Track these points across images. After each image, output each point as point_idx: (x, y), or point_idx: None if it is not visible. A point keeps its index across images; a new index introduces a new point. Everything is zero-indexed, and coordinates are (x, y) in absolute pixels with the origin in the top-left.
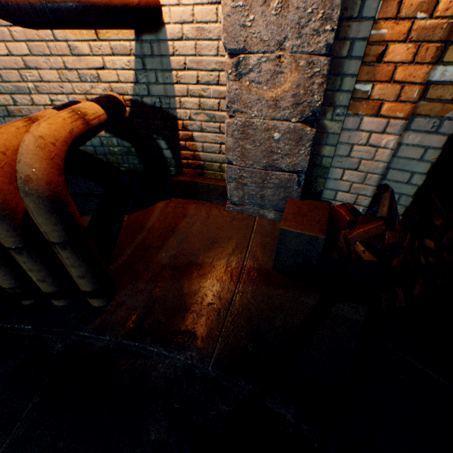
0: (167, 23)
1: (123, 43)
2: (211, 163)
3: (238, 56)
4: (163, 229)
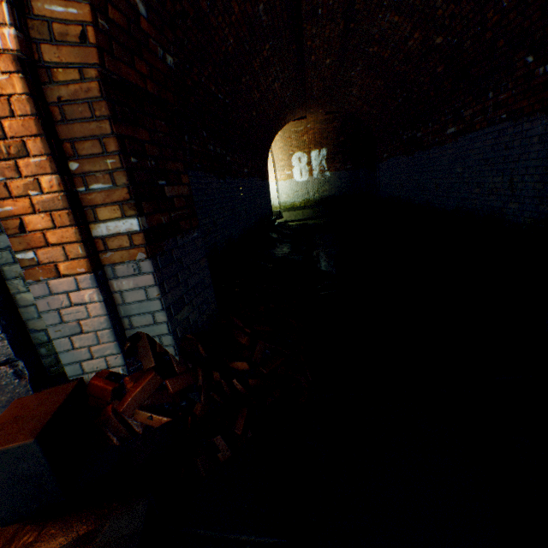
0: None
1: None
2: None
3: None
4: None
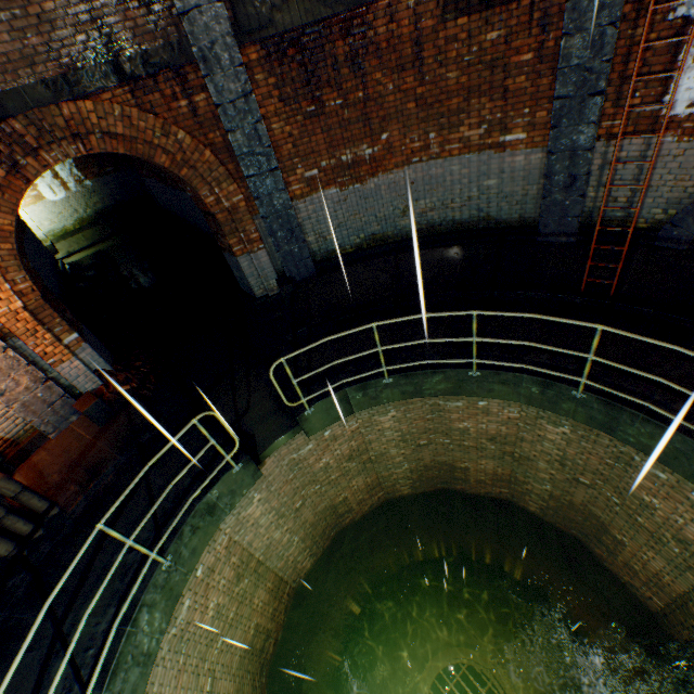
0: None
1: None
2: (19, 433)
3: None
4: (37, 477)
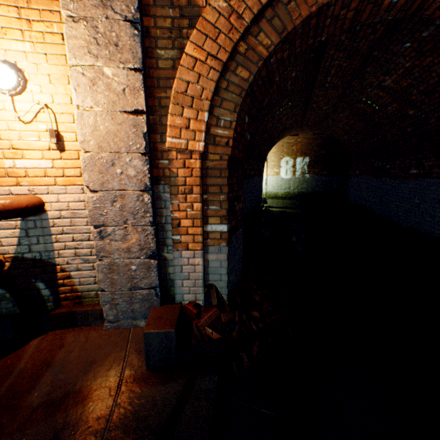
0: (49, 210)
1: (10, 222)
2: (89, 292)
3: (101, 227)
4: (37, 366)
